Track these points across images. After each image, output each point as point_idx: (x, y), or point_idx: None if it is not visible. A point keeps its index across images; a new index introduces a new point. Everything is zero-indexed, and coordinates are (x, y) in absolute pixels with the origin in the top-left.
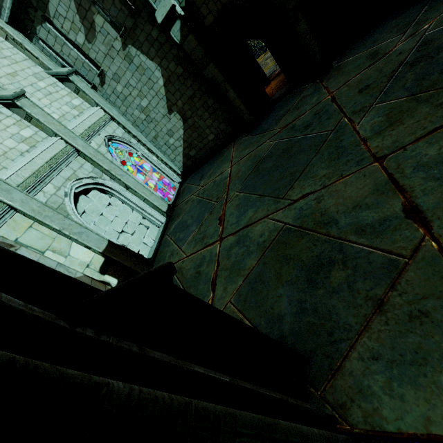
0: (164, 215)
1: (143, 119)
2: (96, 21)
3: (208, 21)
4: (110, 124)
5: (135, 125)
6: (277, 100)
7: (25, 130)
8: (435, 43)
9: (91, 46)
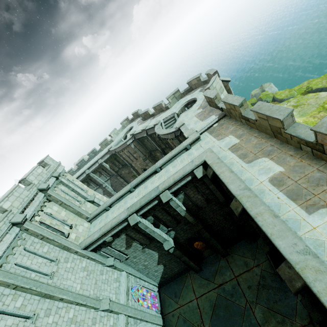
0: (161, 326)
1: (143, 268)
2: (133, 244)
3: (182, 240)
4: (129, 278)
5: (138, 270)
6: (207, 256)
7: (110, 320)
8: (267, 281)
9: (126, 250)
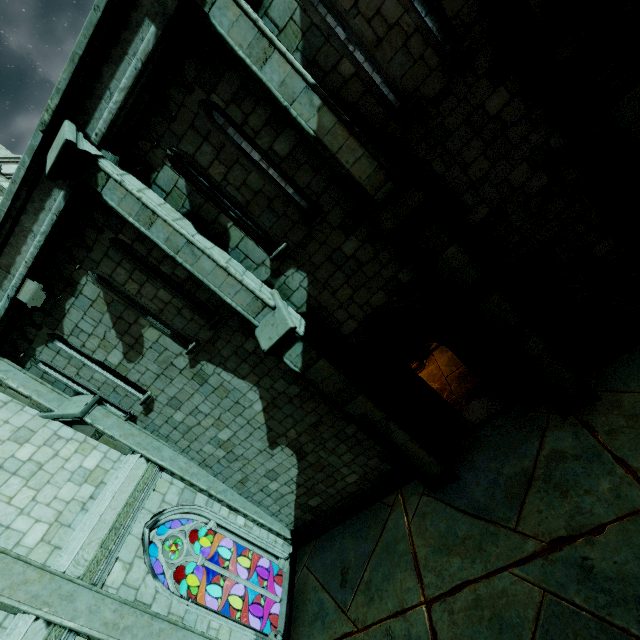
0: None
1: (221, 456)
2: (146, 334)
3: (348, 328)
4: (156, 485)
5: (204, 465)
6: (479, 423)
7: None
8: None
9: (132, 366)
